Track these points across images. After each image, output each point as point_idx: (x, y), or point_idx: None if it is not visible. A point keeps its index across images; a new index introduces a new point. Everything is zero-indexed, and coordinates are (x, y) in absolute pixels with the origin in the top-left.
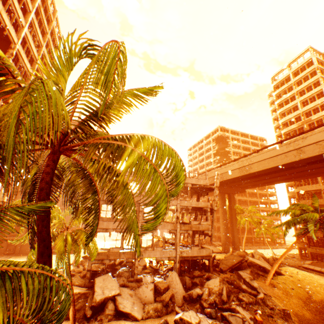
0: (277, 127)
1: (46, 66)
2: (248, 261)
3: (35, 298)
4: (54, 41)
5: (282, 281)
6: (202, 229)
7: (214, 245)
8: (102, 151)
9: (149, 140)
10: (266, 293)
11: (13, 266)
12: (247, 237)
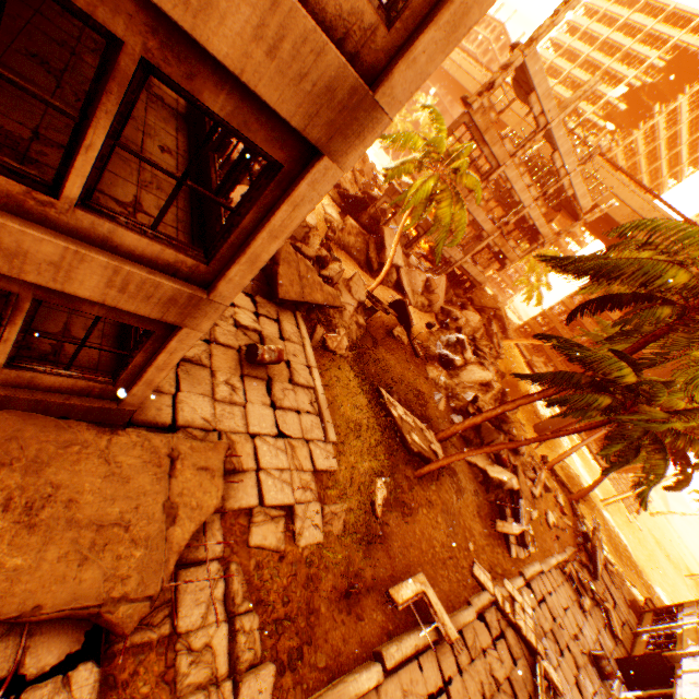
0: None
1: None
2: (499, 314)
3: None
4: None
5: (506, 349)
6: (508, 257)
7: None
8: None
9: None
10: None
11: None
12: None
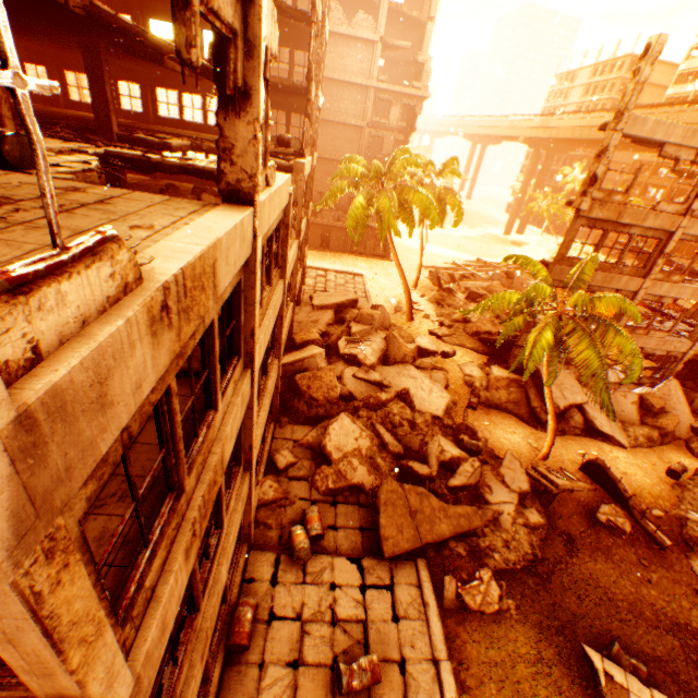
0: None
1: None
2: None
3: None
4: None
5: None
6: None
7: None
8: None
9: None
10: None
11: None
12: None
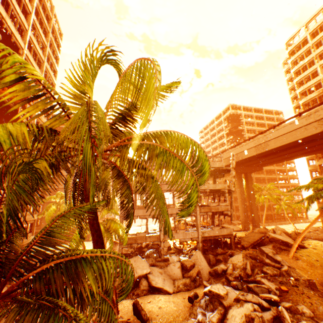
0: (294, 98)
1: (52, 66)
2: (269, 237)
3: (113, 275)
4: (56, 39)
5: (305, 254)
6: (221, 210)
7: (234, 224)
8: (134, 151)
9: (172, 136)
10: (289, 265)
11: (90, 253)
12: (266, 214)
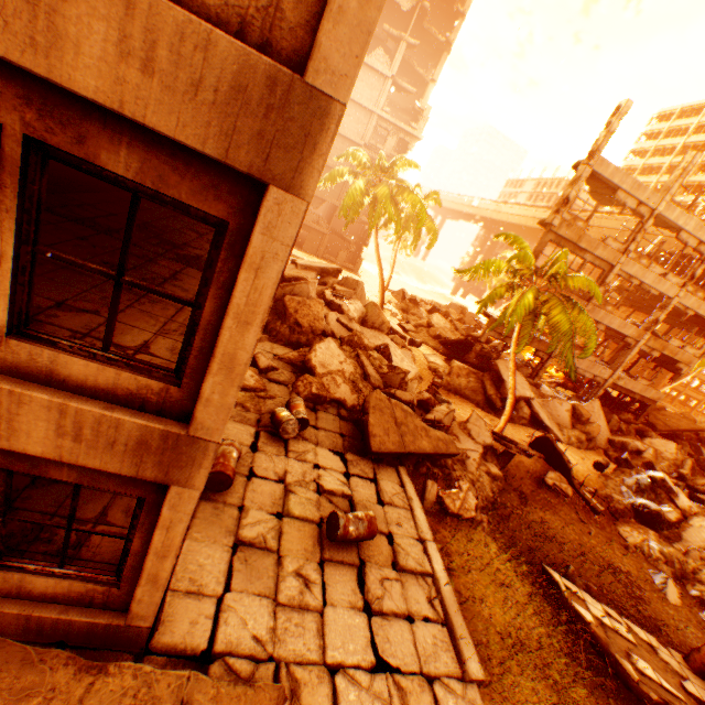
0: None
1: None
2: None
3: None
4: None
5: None
6: (678, 360)
7: None
8: None
9: None
10: None
11: None
12: None
